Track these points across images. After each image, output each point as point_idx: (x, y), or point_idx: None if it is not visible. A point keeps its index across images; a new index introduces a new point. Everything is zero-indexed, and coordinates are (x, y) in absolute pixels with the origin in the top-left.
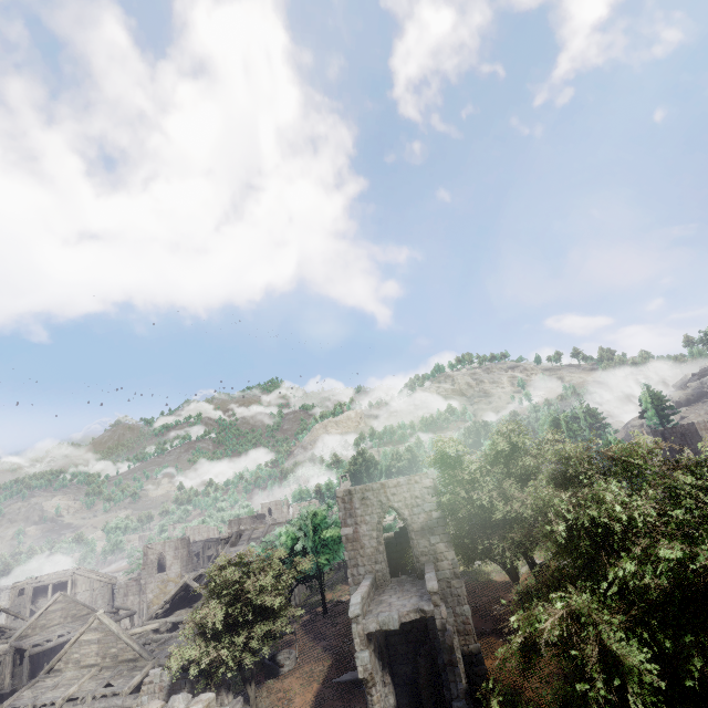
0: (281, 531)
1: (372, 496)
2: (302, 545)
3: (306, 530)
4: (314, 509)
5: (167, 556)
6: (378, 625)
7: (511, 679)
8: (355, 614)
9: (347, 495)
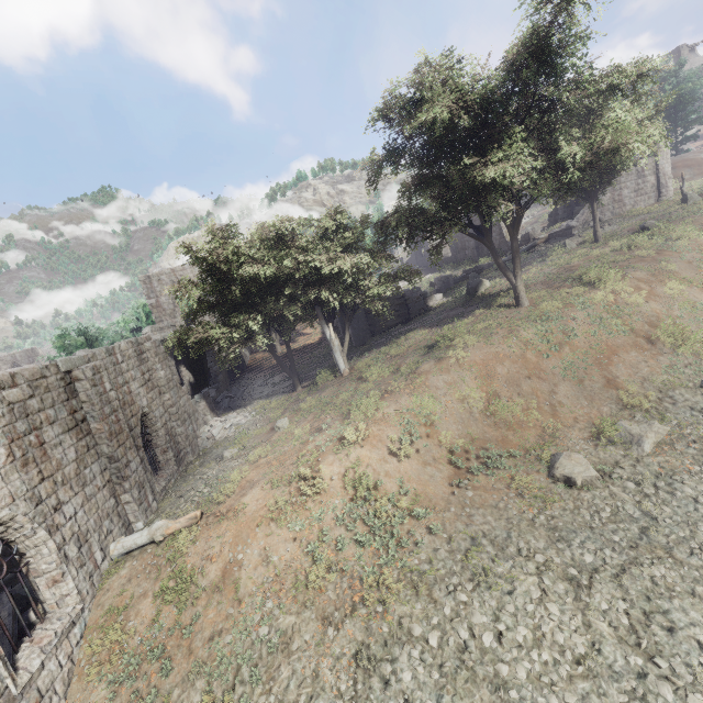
0: (117, 319)
1: (166, 278)
2: (134, 324)
3: (137, 315)
4: (142, 301)
5: (22, 364)
6: (162, 337)
7: (259, 363)
8: (145, 332)
9: (147, 279)
